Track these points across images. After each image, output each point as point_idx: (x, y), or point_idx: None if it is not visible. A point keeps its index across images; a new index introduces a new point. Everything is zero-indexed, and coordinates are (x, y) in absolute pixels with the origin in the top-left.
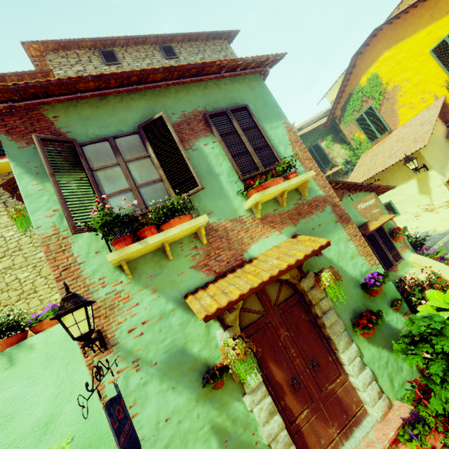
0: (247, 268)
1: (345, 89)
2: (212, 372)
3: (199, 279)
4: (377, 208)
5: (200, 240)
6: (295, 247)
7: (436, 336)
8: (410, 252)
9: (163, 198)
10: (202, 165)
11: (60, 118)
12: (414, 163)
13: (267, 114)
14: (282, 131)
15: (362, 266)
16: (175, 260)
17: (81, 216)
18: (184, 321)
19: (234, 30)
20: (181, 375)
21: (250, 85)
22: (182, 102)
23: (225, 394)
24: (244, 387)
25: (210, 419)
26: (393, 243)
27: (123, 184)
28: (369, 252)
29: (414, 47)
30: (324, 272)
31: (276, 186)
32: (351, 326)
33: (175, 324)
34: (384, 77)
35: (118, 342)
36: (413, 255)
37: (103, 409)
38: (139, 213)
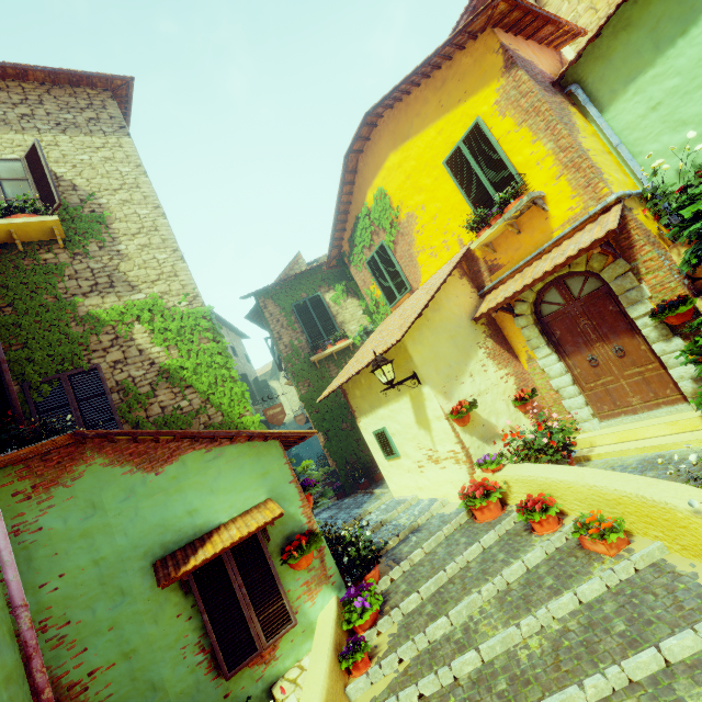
0: None
1: (350, 208)
2: None
3: None
4: None
5: None
6: None
7: None
8: (332, 592)
9: None
10: None
11: None
12: (386, 371)
13: None
14: None
15: None
16: None
17: None
18: None
19: (119, 75)
20: None
21: None
22: None
23: None
24: None
25: None
26: (277, 579)
27: None
28: None
29: (425, 152)
30: None
31: None
32: None
33: None
34: (394, 197)
35: None
36: (331, 603)
37: None
38: None
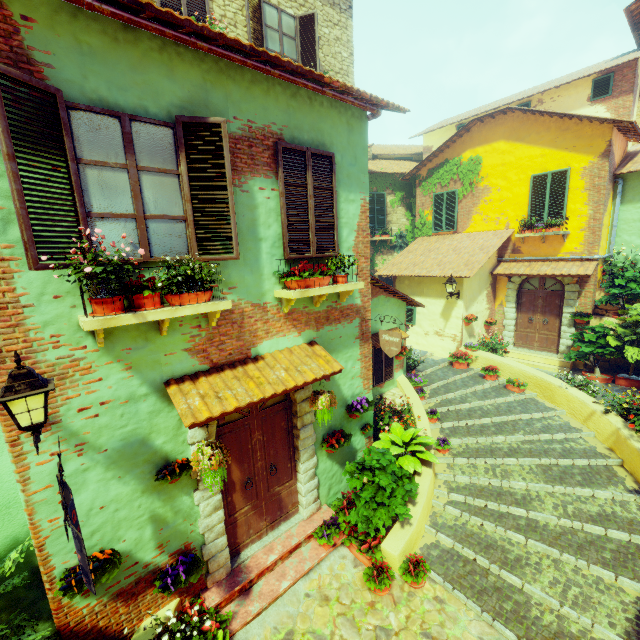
0: (250, 369)
1: (446, 150)
2: (172, 468)
3: (190, 366)
4: (397, 347)
5: (208, 318)
6: (308, 361)
7: (380, 469)
8: (402, 372)
9: (178, 247)
10: (246, 217)
11: (36, 25)
12: (453, 287)
13: (351, 177)
14: (356, 209)
15: (357, 388)
16: (168, 336)
17: (48, 243)
18: (156, 410)
19: None
20: (133, 466)
21: (350, 123)
22: (254, 103)
23: (176, 488)
24: (199, 484)
25: (152, 509)
26: (393, 360)
27: (126, 206)
28: (369, 376)
29: (524, 159)
30: (323, 396)
31: (320, 290)
32: (321, 441)
33: (143, 411)
34: (484, 168)
35: (62, 420)
36: (403, 376)
37: (21, 492)
38: (139, 260)
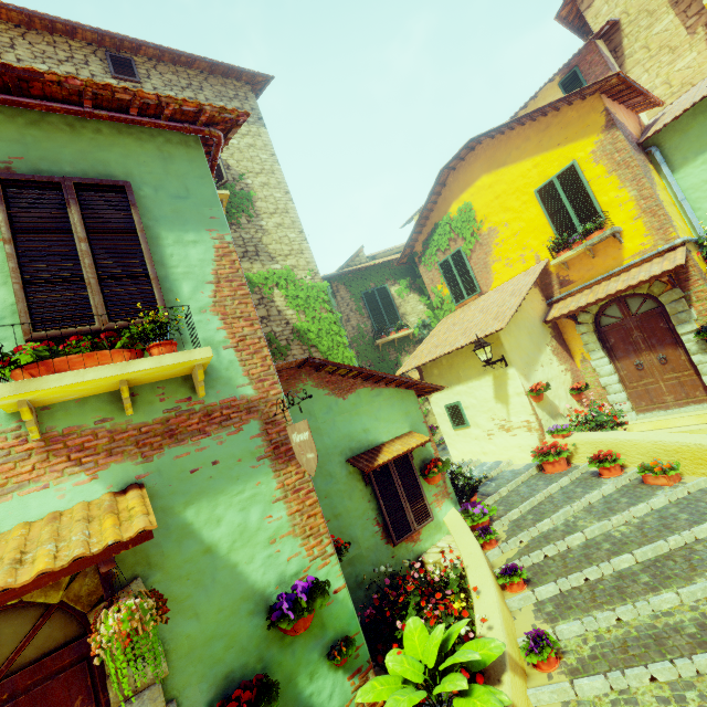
0: None
1: (431, 215)
2: None
3: None
4: (312, 450)
5: None
6: (73, 530)
7: None
8: (451, 504)
9: None
10: None
11: None
12: (487, 351)
13: (182, 212)
14: (204, 253)
15: (289, 560)
16: None
17: None
18: None
19: (263, 74)
20: None
21: (164, 149)
22: None
23: None
24: None
25: None
26: (421, 487)
27: None
28: (318, 527)
29: (517, 180)
30: (112, 610)
31: (80, 373)
32: None
33: None
34: (479, 212)
35: None
36: (453, 511)
37: None
38: None
